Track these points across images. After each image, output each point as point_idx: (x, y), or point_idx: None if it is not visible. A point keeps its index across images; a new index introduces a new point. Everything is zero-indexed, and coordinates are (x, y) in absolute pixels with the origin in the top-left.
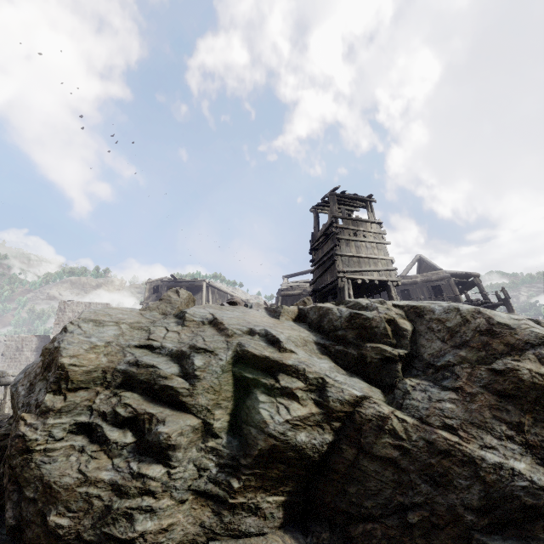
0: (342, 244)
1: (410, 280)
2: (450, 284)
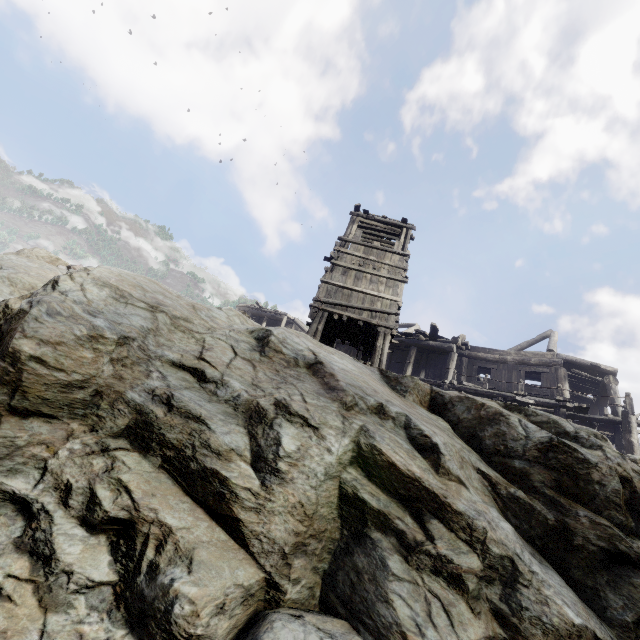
0: (336, 271)
1: (497, 357)
2: (557, 374)
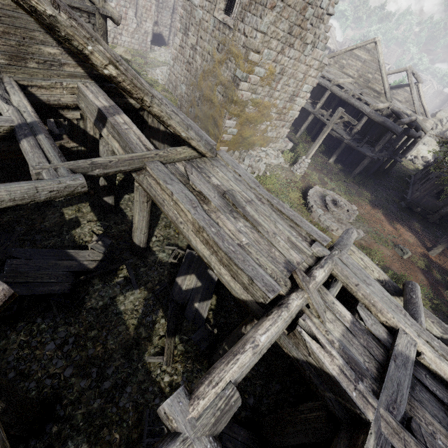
0: None
1: None
2: None
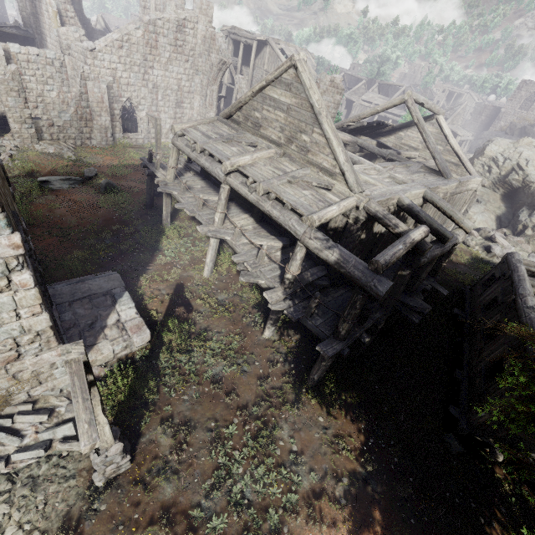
0: None
1: None
2: None
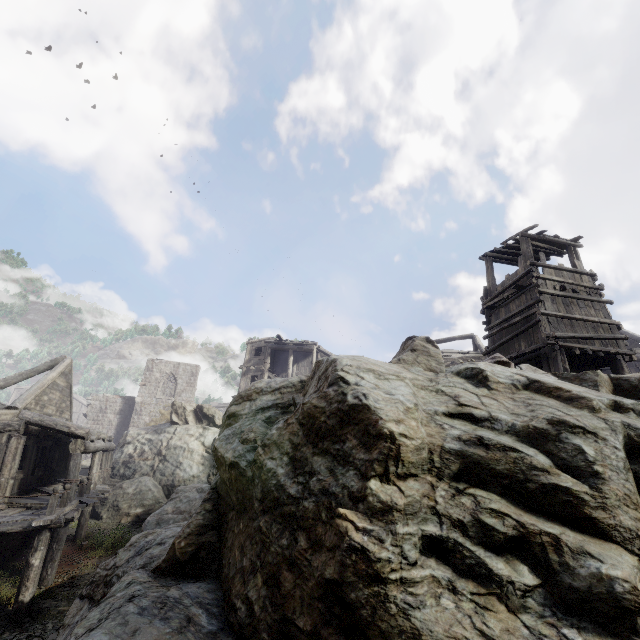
0: (546, 300)
1: None
2: None
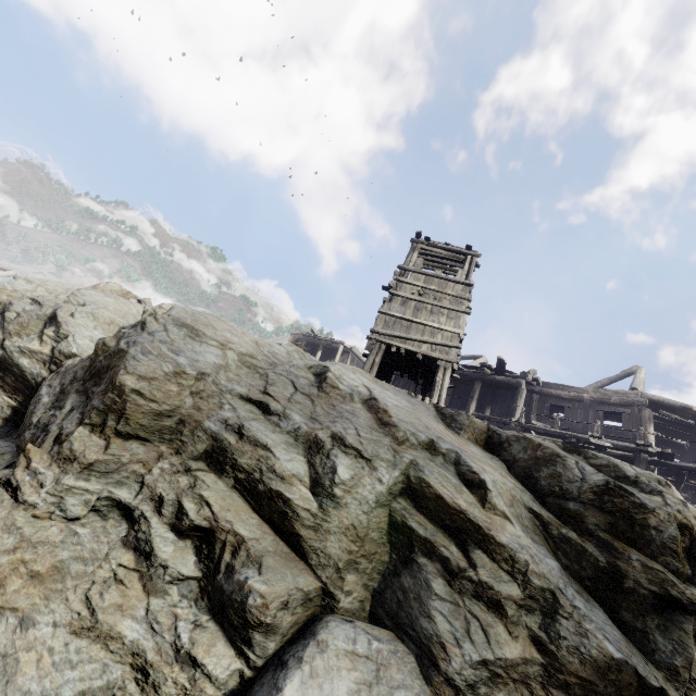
0: (395, 301)
1: (572, 394)
2: (640, 416)
